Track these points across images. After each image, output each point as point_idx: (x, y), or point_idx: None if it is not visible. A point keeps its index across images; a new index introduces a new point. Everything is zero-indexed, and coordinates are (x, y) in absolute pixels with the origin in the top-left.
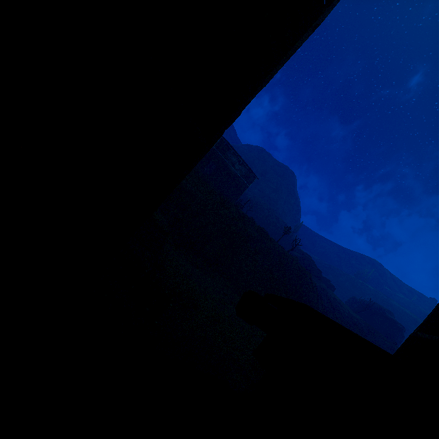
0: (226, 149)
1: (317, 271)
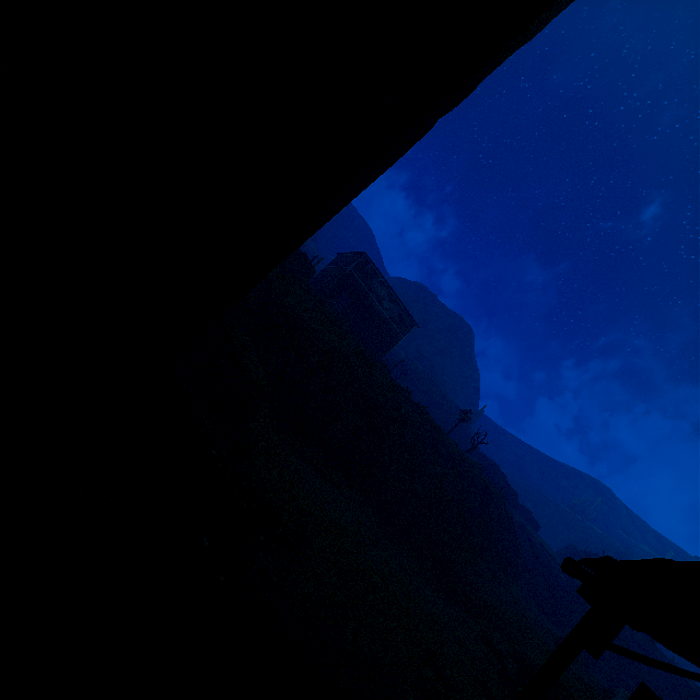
0: (370, 275)
1: (511, 494)
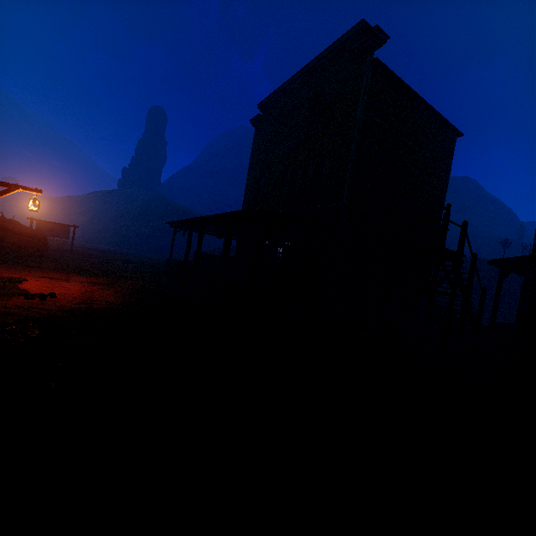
0: None
1: None
